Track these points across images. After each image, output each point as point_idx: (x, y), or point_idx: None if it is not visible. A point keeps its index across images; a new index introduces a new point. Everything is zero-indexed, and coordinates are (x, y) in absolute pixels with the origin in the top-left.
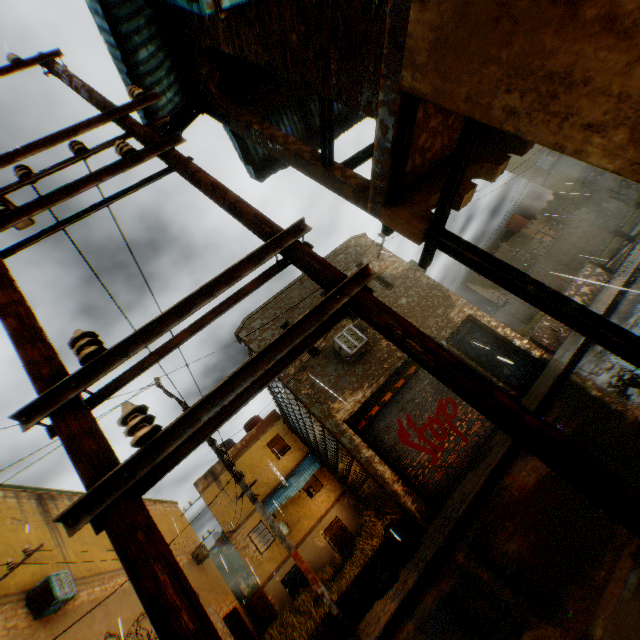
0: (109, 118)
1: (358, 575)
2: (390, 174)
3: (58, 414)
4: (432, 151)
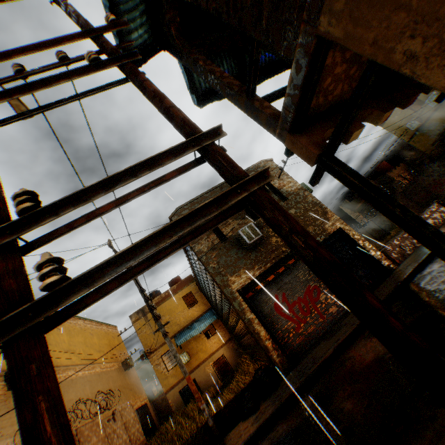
0: (87, 36)
1: (231, 401)
2: (297, 107)
3: None
4: (333, 94)
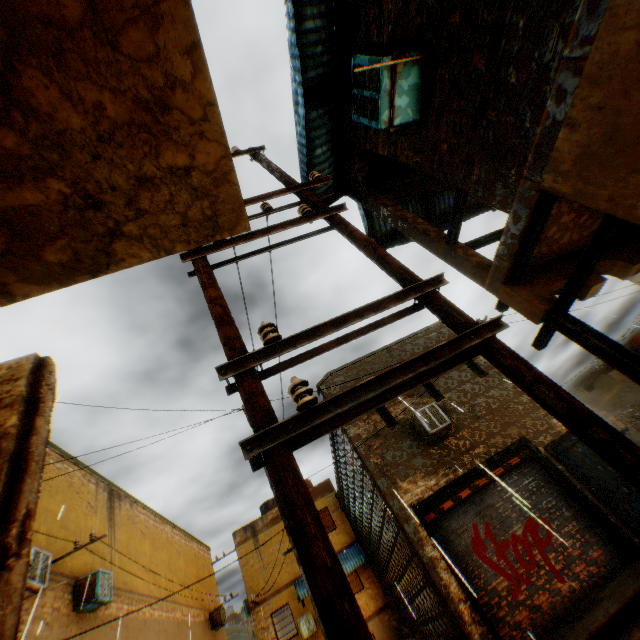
0: (293, 189)
1: None
2: (514, 256)
3: (243, 375)
4: (558, 243)
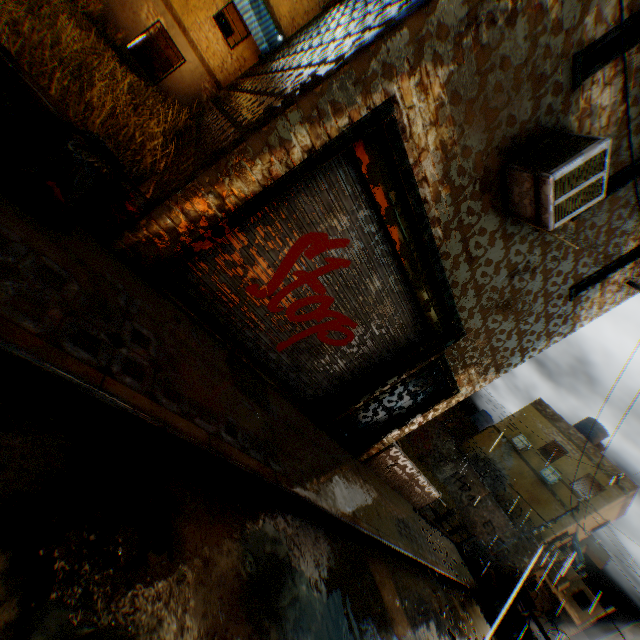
0: None
1: None
2: None
3: None
4: None
